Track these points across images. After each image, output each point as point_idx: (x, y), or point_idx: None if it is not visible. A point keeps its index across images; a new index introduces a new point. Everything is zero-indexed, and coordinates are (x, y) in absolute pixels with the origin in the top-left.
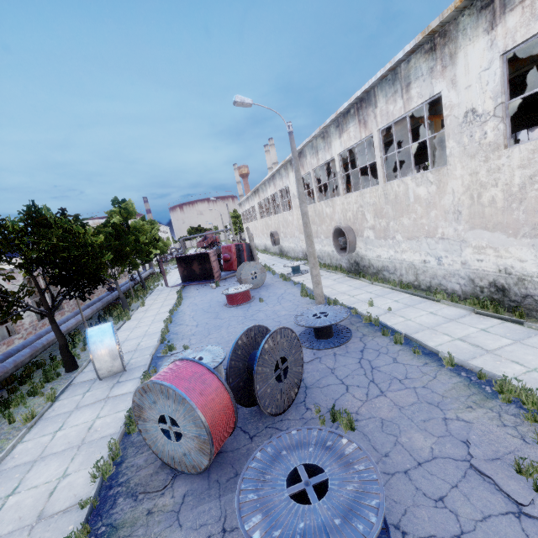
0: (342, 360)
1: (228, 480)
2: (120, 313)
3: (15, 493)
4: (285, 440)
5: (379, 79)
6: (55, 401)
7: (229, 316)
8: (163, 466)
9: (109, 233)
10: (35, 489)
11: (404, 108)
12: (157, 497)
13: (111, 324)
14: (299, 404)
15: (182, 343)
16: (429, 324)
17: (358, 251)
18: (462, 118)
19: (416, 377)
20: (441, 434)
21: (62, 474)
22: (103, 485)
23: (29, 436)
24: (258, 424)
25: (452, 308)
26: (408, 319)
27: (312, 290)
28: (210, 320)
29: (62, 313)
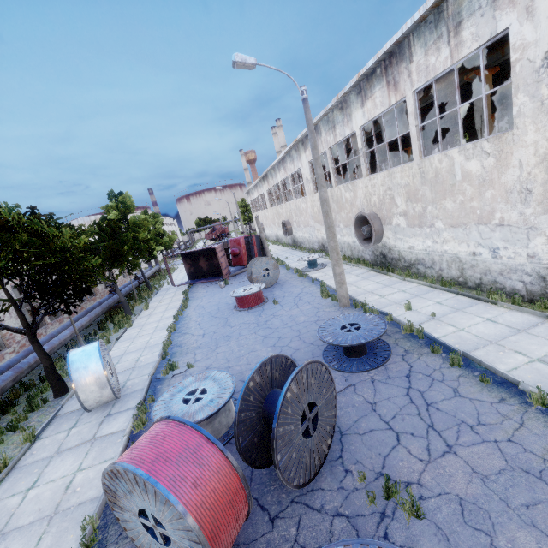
0: (384, 389)
1: None
2: (121, 320)
3: None
4: None
5: (417, 22)
6: (36, 440)
7: (239, 323)
8: None
9: (103, 231)
10: None
11: (451, 58)
12: None
13: (97, 346)
14: (334, 462)
15: (186, 359)
16: (491, 336)
17: (385, 242)
18: (541, 61)
19: (494, 423)
20: None
21: None
22: None
23: None
24: (280, 494)
25: (516, 313)
26: (461, 329)
27: (333, 289)
28: (218, 328)
29: (60, 320)
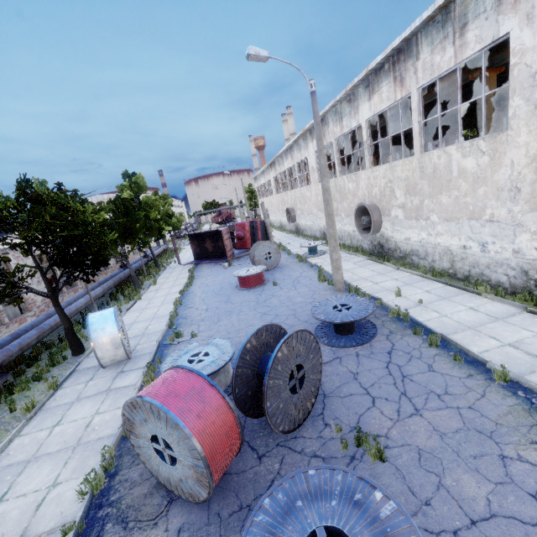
0: (366, 362)
1: (230, 514)
2: (131, 292)
3: (3, 501)
4: (300, 483)
5: (425, 21)
6: (58, 389)
7: (240, 300)
8: (159, 485)
9: (118, 209)
10: (23, 498)
11: (455, 58)
12: (149, 527)
13: (113, 311)
14: (316, 418)
15: (191, 329)
16: (470, 322)
17: (383, 232)
18: None
19: (459, 393)
20: (499, 479)
21: (53, 482)
22: (93, 502)
23: (27, 429)
24: (268, 439)
25: (498, 303)
26: (444, 315)
27: (330, 274)
28: (221, 304)
29: (75, 289)
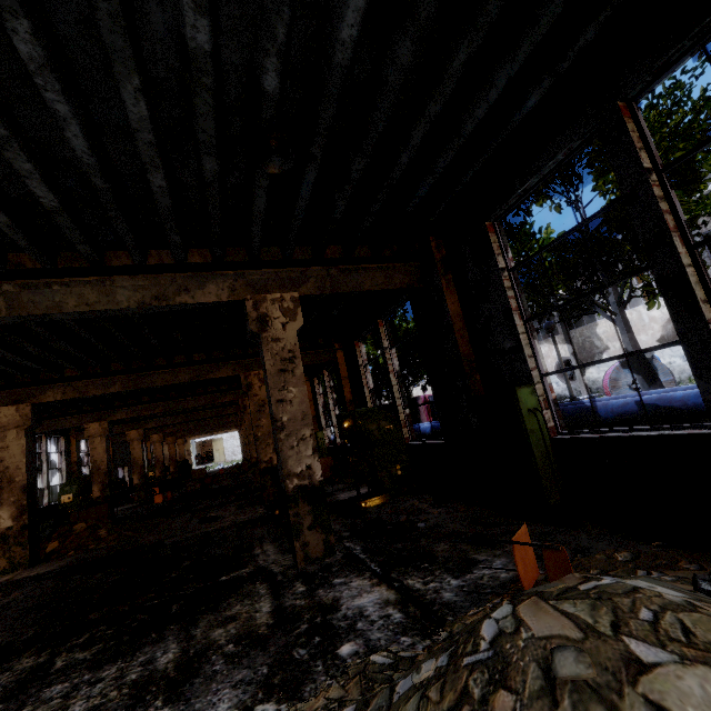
0: None
1: None
2: None
3: None
4: None
5: None
6: None
7: None
8: None
9: None
10: None
11: None
12: None
13: None
14: None
15: None
16: None
17: (588, 377)
18: None
19: None
20: None
21: None
22: None
23: None
24: None
25: None
26: None
27: None
28: None
29: None
